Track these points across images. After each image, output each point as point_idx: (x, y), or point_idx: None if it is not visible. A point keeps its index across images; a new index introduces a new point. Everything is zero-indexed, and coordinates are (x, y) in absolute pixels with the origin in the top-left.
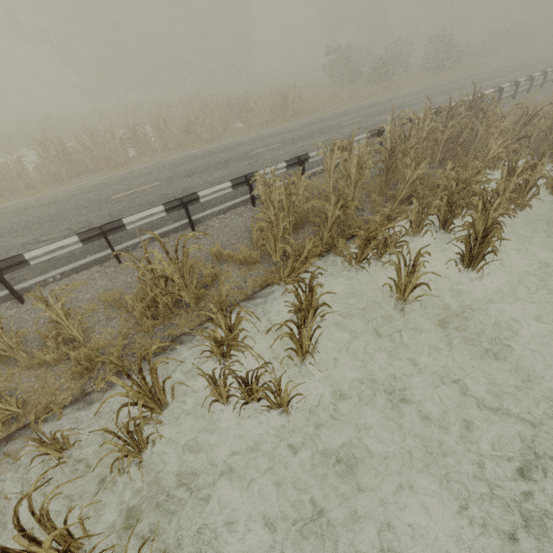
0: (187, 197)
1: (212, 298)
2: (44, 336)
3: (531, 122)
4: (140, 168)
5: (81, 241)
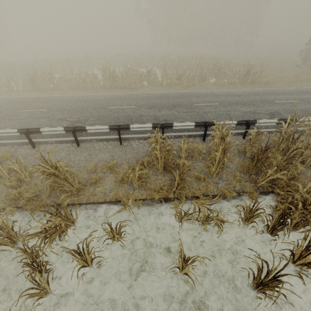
0: (123, 125)
1: (88, 192)
2: (16, 172)
3: None
4: (137, 94)
5: (65, 130)
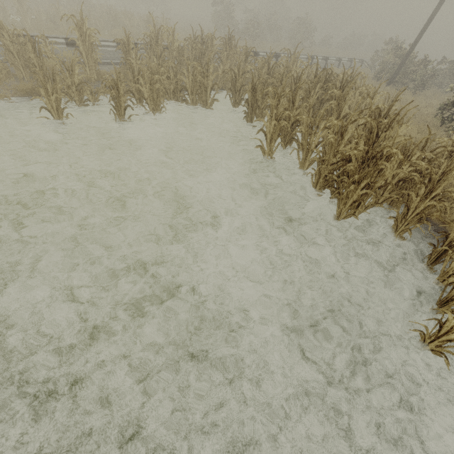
0: None
1: None
2: None
3: (248, 60)
4: None
5: None
